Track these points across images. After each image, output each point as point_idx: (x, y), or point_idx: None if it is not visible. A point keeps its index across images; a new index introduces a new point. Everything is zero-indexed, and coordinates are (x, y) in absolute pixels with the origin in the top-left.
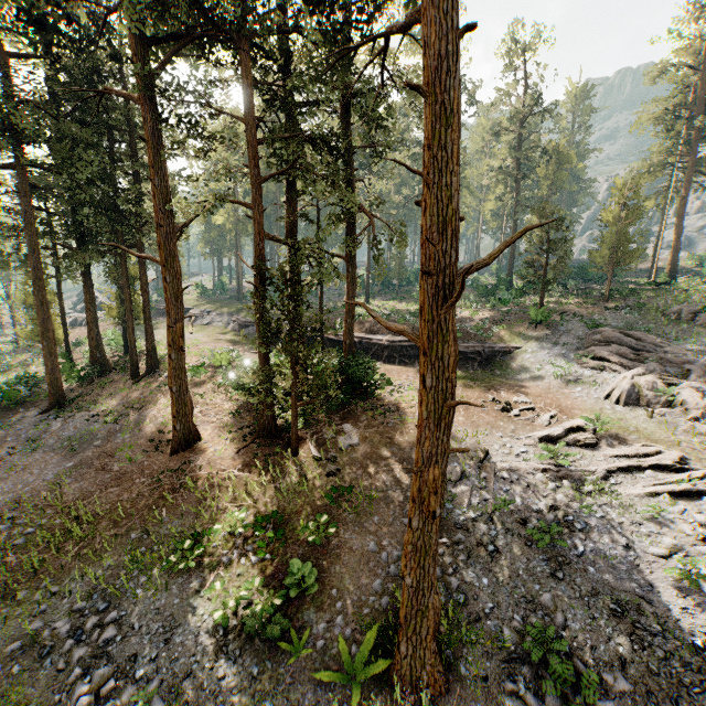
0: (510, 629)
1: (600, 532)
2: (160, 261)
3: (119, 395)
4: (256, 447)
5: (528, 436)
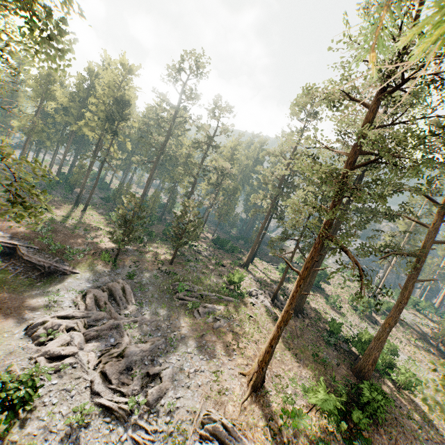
0: None
1: None
2: None
3: None
4: None
5: None
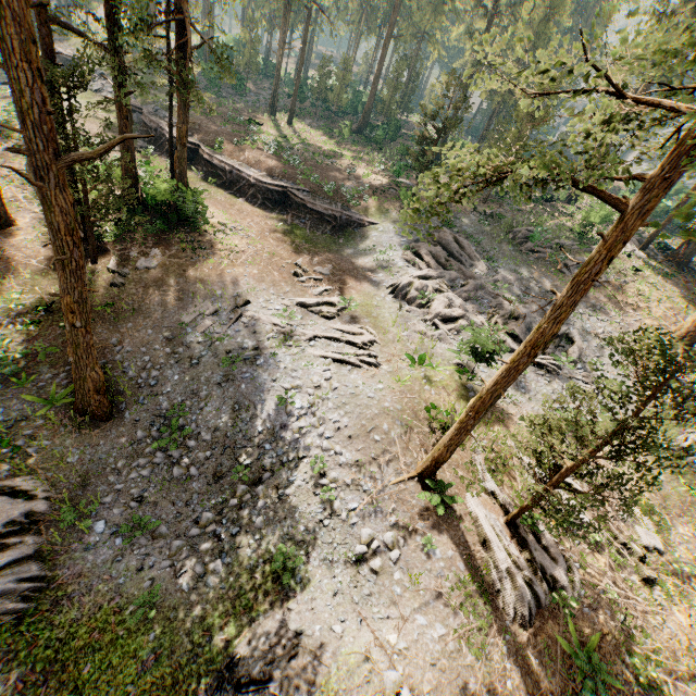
0: (169, 403)
1: (268, 369)
2: None
3: None
4: None
5: (292, 299)
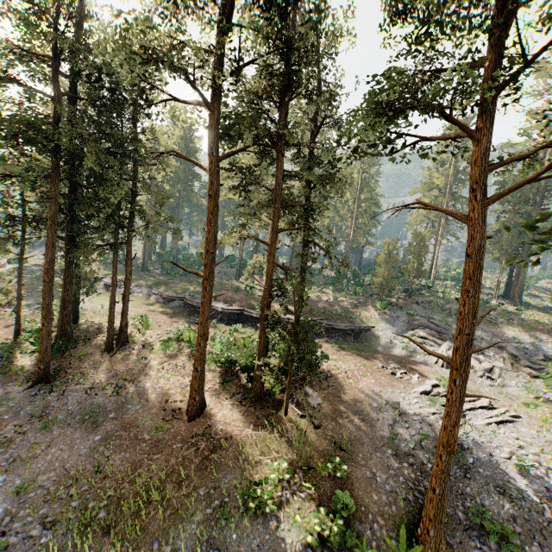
0: (460, 511)
1: (476, 448)
2: (204, 276)
3: (103, 368)
4: (254, 410)
5: (414, 391)
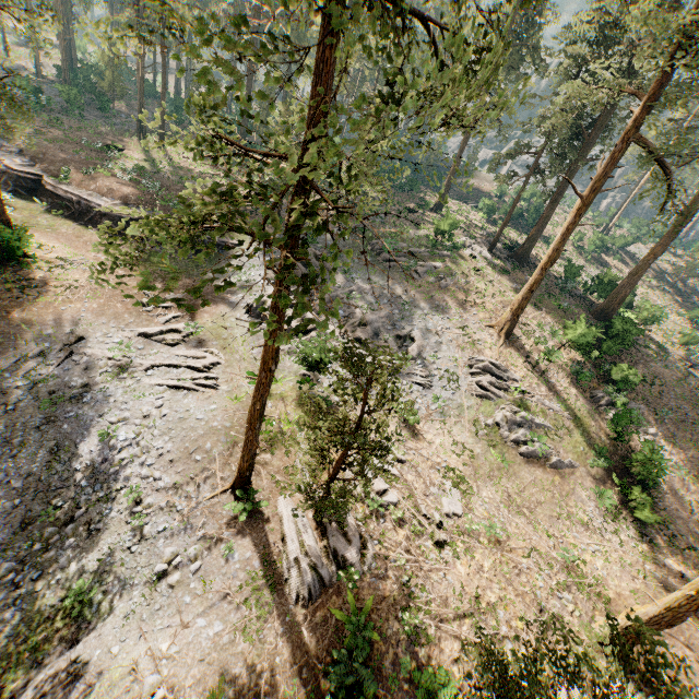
0: None
1: (95, 405)
2: None
3: None
4: None
5: (134, 330)
